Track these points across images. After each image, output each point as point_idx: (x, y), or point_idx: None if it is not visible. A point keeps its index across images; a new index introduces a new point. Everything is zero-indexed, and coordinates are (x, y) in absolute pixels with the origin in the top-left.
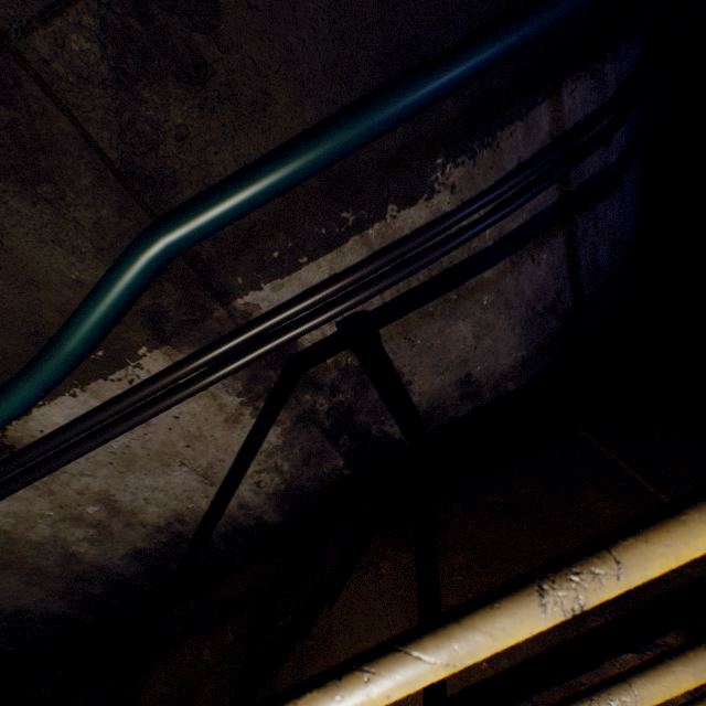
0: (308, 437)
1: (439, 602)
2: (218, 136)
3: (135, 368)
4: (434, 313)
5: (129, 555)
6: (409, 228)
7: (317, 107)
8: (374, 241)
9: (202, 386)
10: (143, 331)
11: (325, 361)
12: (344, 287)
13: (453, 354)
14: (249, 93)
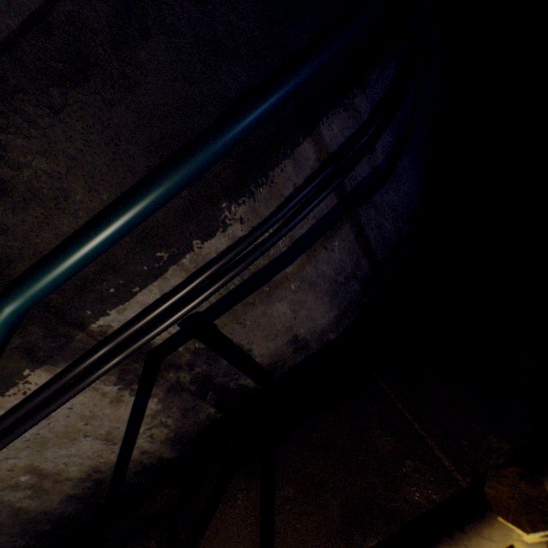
0: (181, 399)
1: (274, 528)
2: (35, 224)
3: (25, 384)
4: (254, 302)
5: (65, 500)
6: (215, 252)
7: (110, 190)
8: (189, 266)
9: (78, 390)
10: (22, 359)
11: (178, 349)
12: (171, 305)
13: (279, 325)
14: (49, 192)
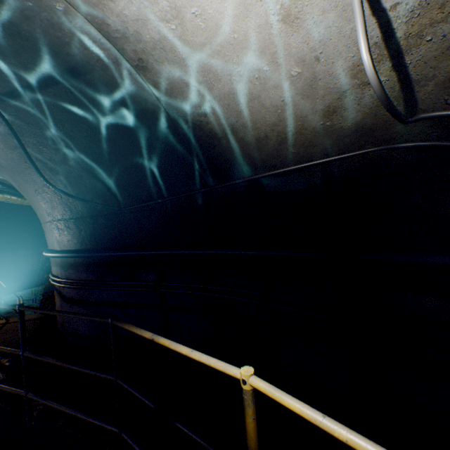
0: None
1: None
2: None
3: None
4: None
5: None
6: None
7: None
8: None
9: None
10: None
11: None
12: None
13: None
14: None
